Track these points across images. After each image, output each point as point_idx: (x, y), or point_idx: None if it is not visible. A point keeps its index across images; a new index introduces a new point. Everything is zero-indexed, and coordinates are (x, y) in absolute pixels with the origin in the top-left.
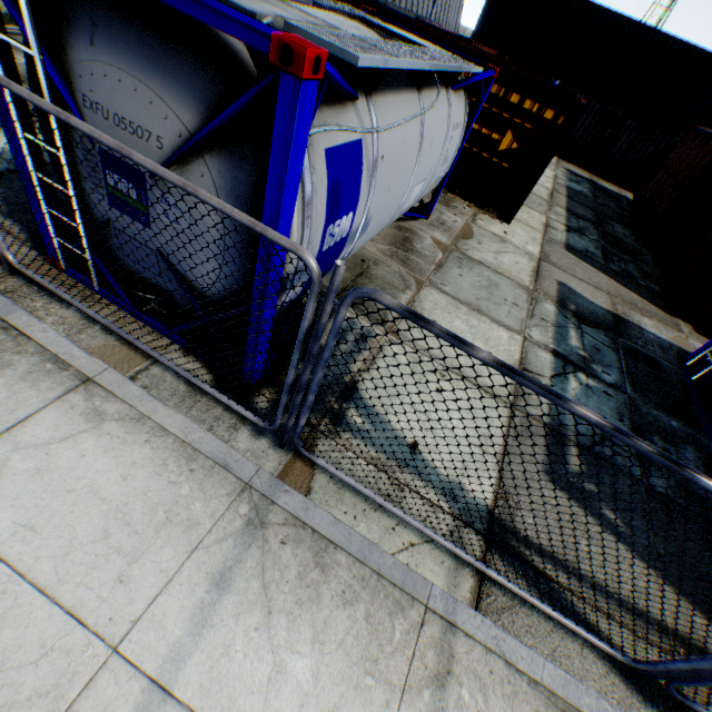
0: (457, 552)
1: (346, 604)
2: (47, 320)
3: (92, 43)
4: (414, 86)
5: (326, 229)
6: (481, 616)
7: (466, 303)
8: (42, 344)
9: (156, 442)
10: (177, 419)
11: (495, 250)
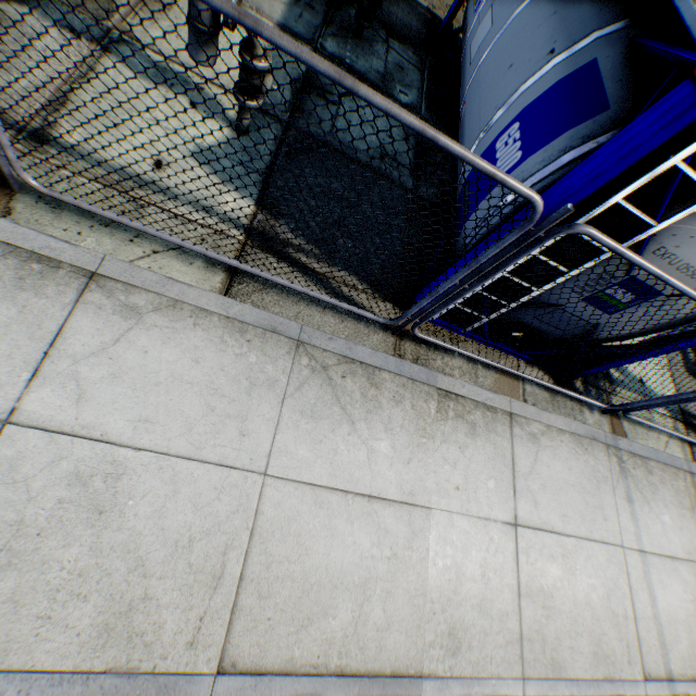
0: (690, 441)
1: (663, 485)
2: (455, 376)
3: None
4: None
5: None
6: (695, 465)
7: None
8: (471, 398)
9: (563, 440)
10: (560, 420)
11: None
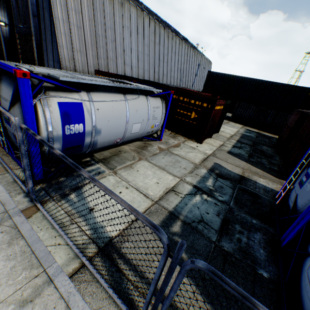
0: (73, 247)
1: (8, 260)
2: None
3: (2, 82)
4: (121, 92)
5: (64, 126)
6: (69, 281)
7: (159, 166)
8: None
9: None
10: (1, 188)
11: (187, 151)
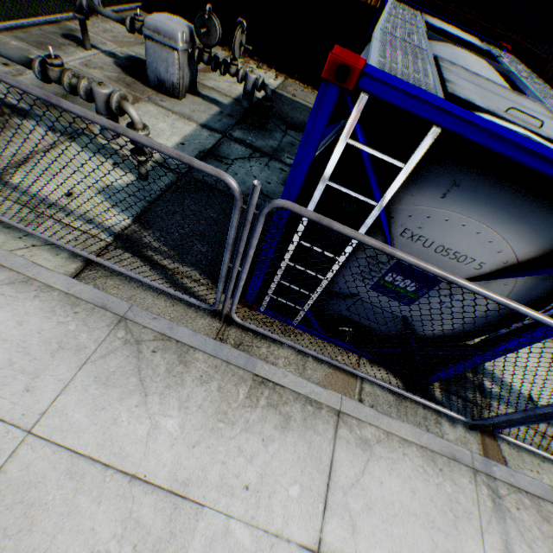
0: None
1: None
2: (278, 365)
3: (443, 196)
4: None
5: None
6: None
7: None
8: (292, 389)
9: (408, 453)
10: (406, 428)
11: None
